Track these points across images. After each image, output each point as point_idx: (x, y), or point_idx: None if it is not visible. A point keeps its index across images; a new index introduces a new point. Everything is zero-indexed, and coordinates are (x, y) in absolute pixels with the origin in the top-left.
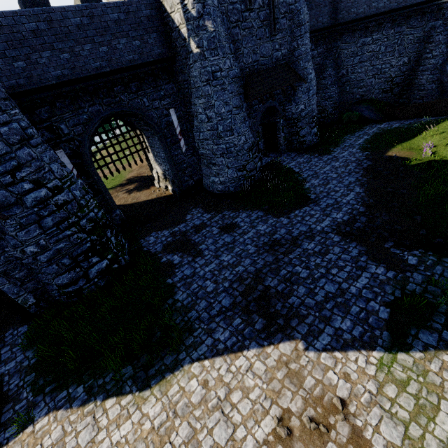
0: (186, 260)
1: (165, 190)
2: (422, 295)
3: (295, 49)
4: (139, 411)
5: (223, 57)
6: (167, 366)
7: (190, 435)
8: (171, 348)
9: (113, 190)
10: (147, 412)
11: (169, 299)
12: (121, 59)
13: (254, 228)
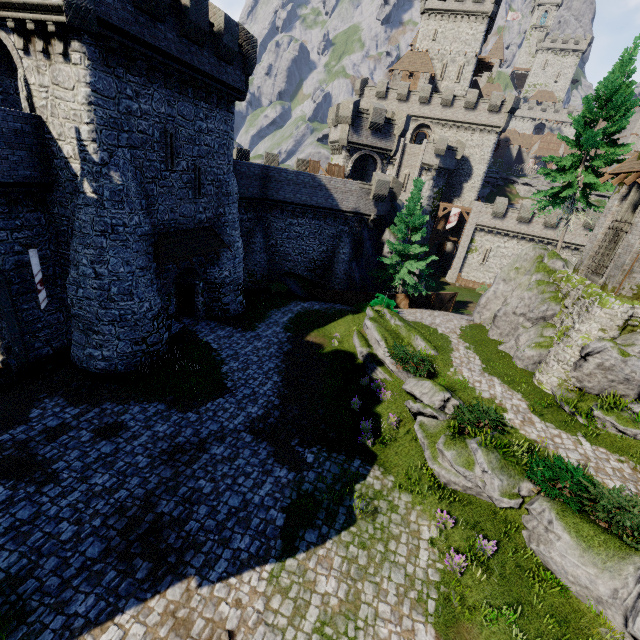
0: (23, 493)
1: None
2: (313, 493)
3: (221, 215)
4: None
5: (131, 213)
6: None
7: None
8: None
9: None
10: None
11: None
12: None
13: (150, 429)
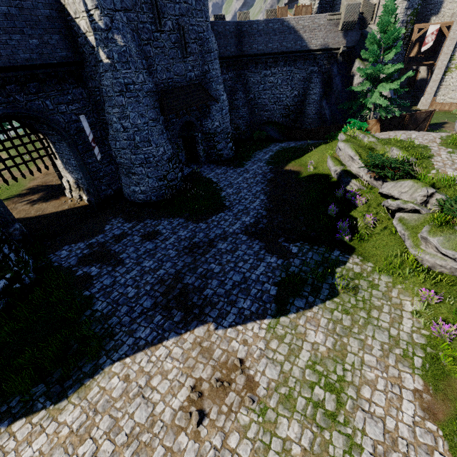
0: (105, 271)
1: (79, 200)
2: (298, 273)
3: (207, 72)
4: (55, 422)
5: (136, 72)
6: (86, 373)
7: (111, 425)
8: (89, 355)
9: (8, 201)
10: (64, 420)
11: (87, 310)
12: (14, 56)
13: (175, 234)
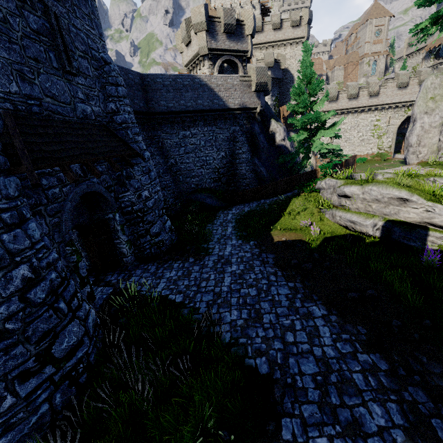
0: None
1: None
2: None
3: (113, 112)
4: None
5: None
6: None
7: None
8: None
9: None
10: None
11: None
12: None
13: None
